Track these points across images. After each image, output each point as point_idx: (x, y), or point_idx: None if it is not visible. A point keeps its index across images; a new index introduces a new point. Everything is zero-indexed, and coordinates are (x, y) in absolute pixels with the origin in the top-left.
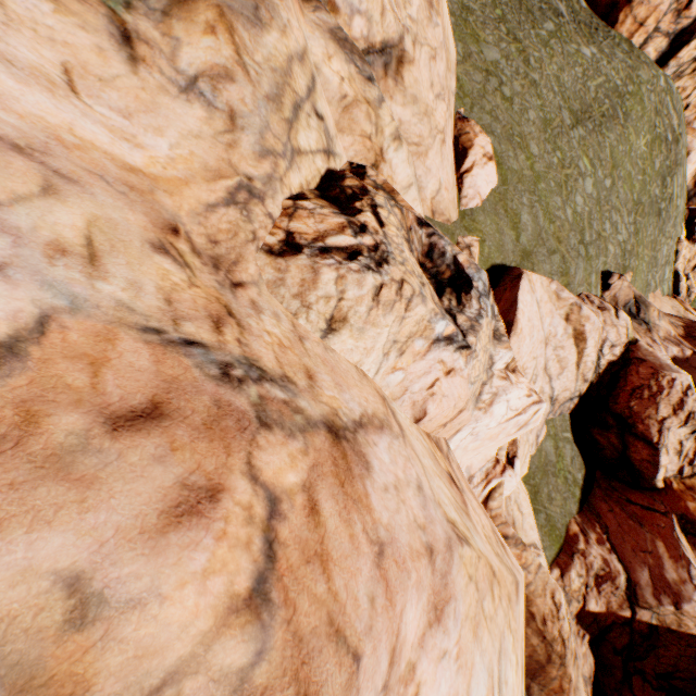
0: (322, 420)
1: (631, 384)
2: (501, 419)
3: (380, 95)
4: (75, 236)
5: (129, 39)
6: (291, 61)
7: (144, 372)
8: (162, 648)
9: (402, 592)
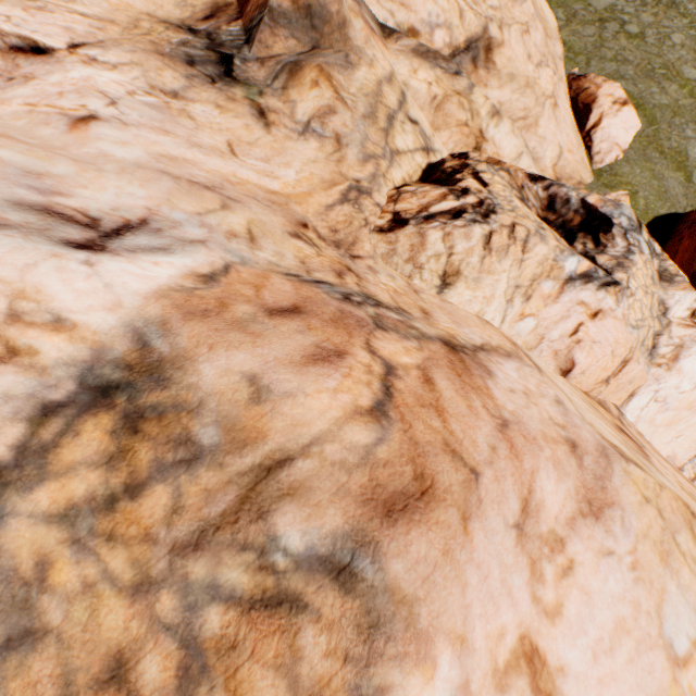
0: (437, 337)
1: None
2: None
3: (469, 83)
4: (241, 229)
5: (263, 114)
6: (380, 84)
7: (287, 293)
8: (308, 423)
9: (531, 456)
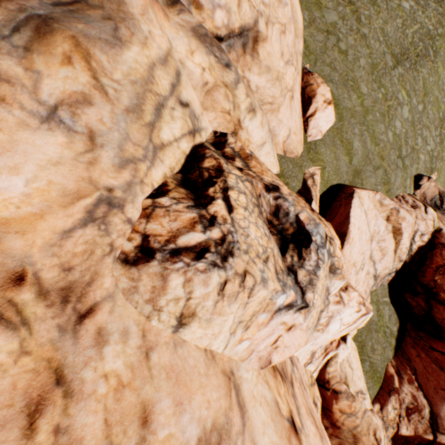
0: None
1: (436, 263)
2: (336, 331)
3: (236, 77)
4: None
5: None
6: (153, 67)
7: None
8: None
9: None
